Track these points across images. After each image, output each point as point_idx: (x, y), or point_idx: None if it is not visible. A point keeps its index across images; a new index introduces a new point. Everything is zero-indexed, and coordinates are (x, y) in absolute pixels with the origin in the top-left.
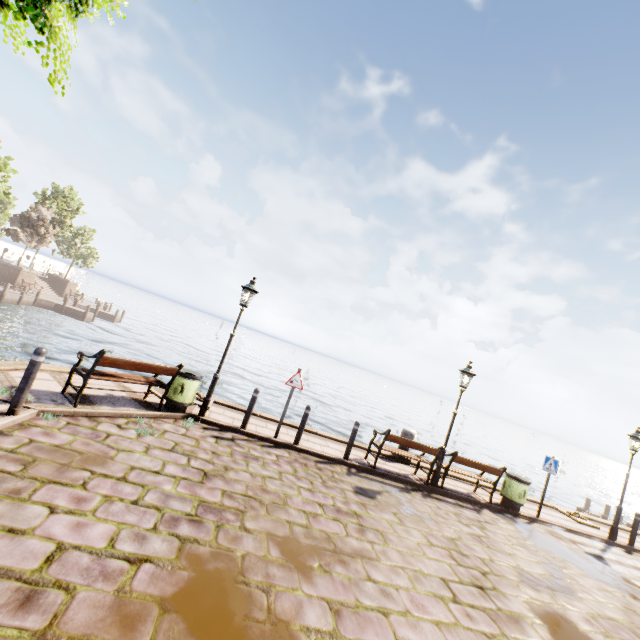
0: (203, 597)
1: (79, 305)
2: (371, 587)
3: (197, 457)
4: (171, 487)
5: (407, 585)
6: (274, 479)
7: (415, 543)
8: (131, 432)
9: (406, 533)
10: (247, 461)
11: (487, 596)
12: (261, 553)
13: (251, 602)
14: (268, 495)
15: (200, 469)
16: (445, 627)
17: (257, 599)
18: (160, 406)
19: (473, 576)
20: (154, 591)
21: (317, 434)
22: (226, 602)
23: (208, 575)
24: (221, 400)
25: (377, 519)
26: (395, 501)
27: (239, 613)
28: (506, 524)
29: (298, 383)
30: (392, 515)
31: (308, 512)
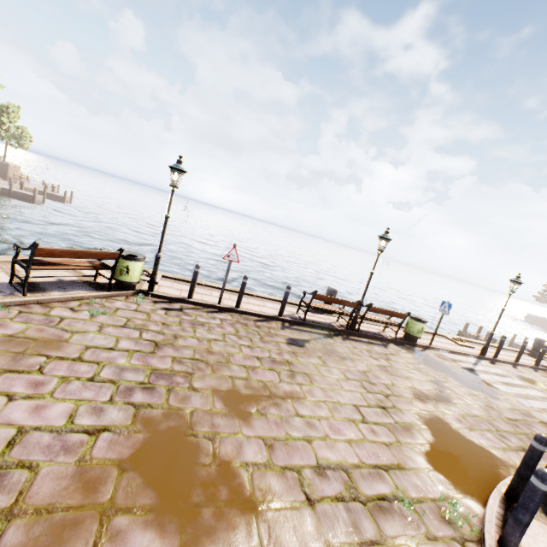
0: (157, 453)
1: (26, 188)
2: (299, 421)
3: (148, 330)
4: (125, 361)
5: (327, 415)
6: (218, 341)
7: (335, 380)
8: (84, 314)
9: (328, 372)
10: (194, 328)
11: (388, 414)
12: (207, 408)
13: (199, 450)
14: (213, 356)
15: (151, 341)
16: (355, 443)
17: (204, 447)
18: (110, 287)
19: (378, 399)
20: (113, 455)
21: (256, 296)
22: (177, 454)
23: (161, 434)
24: (169, 274)
25: (305, 364)
26: (320, 347)
27: (189, 461)
28: (406, 354)
29: (234, 257)
30: (317, 359)
31: (248, 366)
